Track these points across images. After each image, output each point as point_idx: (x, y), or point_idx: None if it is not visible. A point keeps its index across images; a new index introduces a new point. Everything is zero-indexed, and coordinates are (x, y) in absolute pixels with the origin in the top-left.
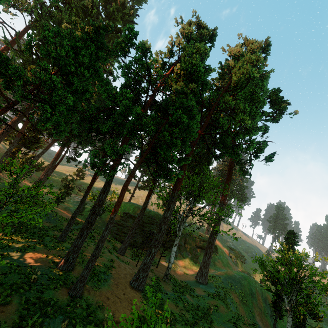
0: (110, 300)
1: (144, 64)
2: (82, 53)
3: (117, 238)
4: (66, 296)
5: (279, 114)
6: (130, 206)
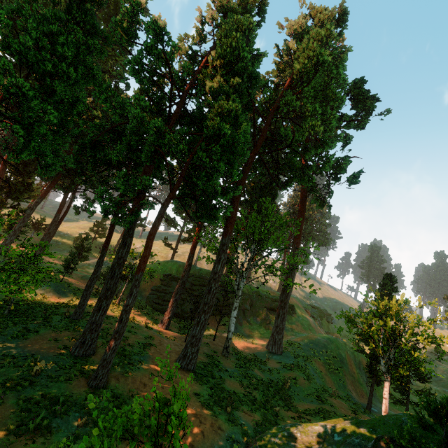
0: (148, 386)
1: (160, 54)
2: (60, 41)
3: (158, 308)
4: (84, 388)
5: (365, 116)
6: (172, 265)
